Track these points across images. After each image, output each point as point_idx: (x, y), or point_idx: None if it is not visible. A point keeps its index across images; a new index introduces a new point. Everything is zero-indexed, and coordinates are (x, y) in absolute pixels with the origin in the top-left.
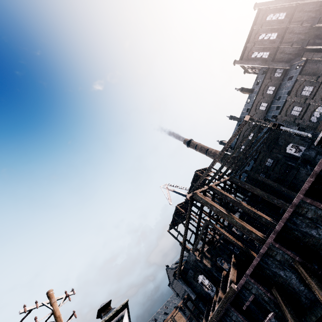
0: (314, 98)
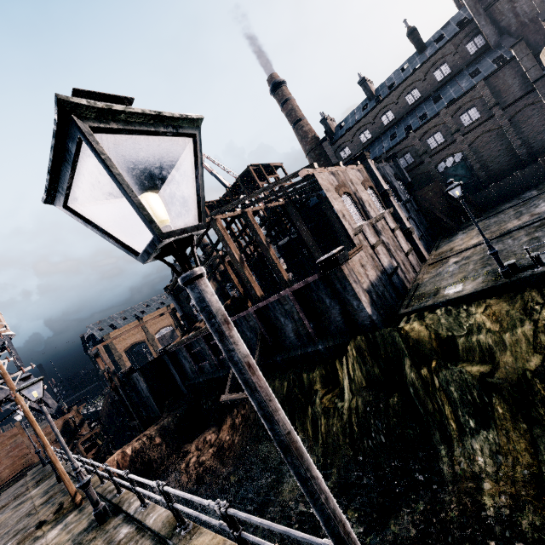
0: (466, 135)
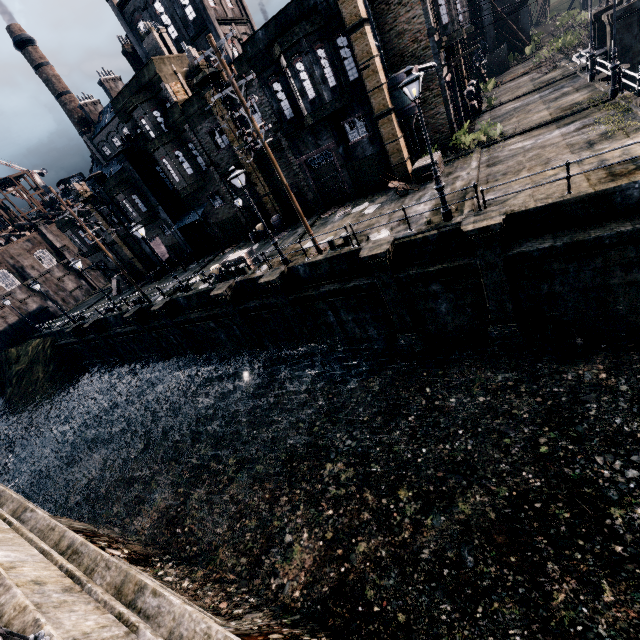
0: None
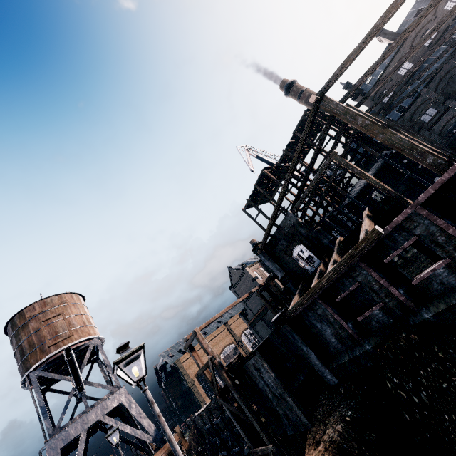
0: None
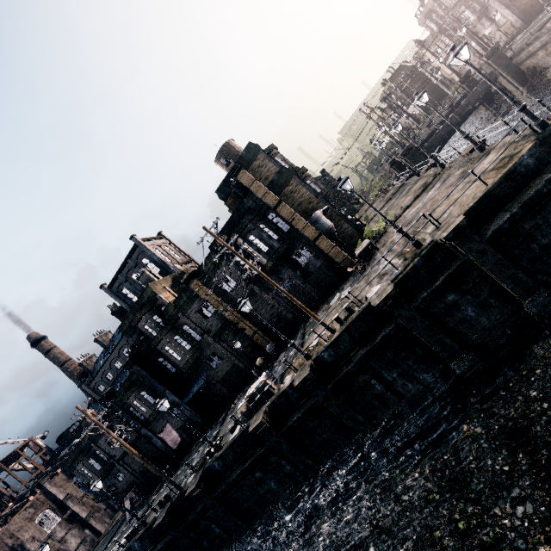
0: None
